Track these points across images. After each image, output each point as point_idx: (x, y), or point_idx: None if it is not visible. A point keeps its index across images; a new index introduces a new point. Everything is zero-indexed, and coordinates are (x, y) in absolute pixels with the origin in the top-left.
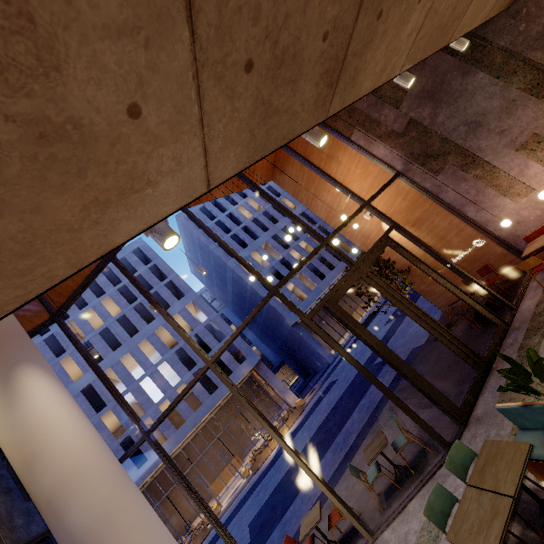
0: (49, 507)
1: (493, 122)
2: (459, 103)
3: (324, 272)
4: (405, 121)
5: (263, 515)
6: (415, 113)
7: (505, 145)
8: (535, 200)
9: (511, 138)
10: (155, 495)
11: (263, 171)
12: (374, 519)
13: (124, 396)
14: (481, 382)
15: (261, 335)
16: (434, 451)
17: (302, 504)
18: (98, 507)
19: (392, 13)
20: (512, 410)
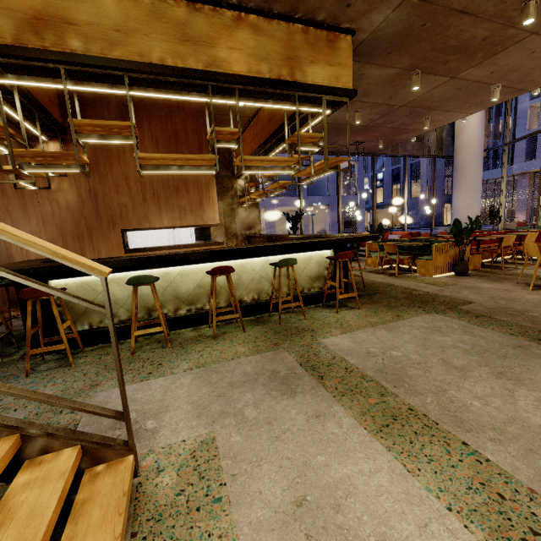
0: (455, 151)
1: None
2: None
3: None
4: None
5: None
6: None
7: None
8: None
9: None
10: None
11: None
12: None
13: None
14: None
15: None
16: None
17: None
18: (465, 160)
19: None
20: None
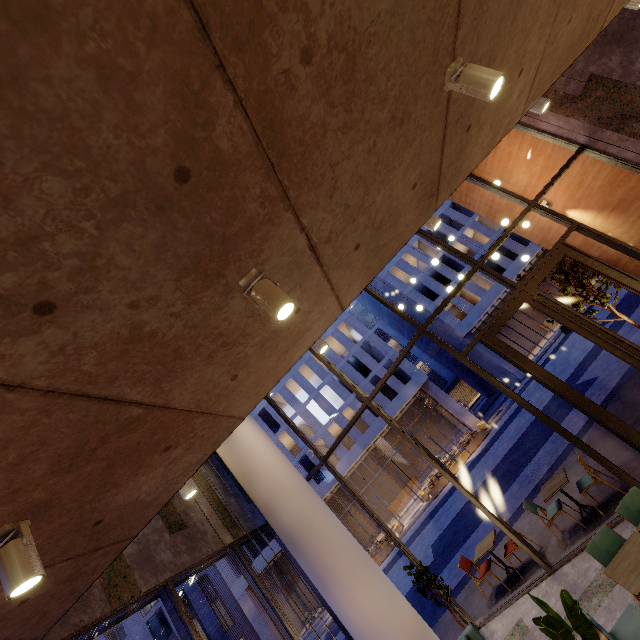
0: (267, 509)
1: None
2: None
3: (502, 264)
4: (583, 79)
5: (445, 538)
6: (596, 66)
7: None
8: None
9: None
10: (336, 509)
11: None
12: (555, 554)
13: (294, 419)
14: None
15: (426, 349)
16: None
17: (484, 532)
18: (298, 512)
19: (484, 113)
20: None
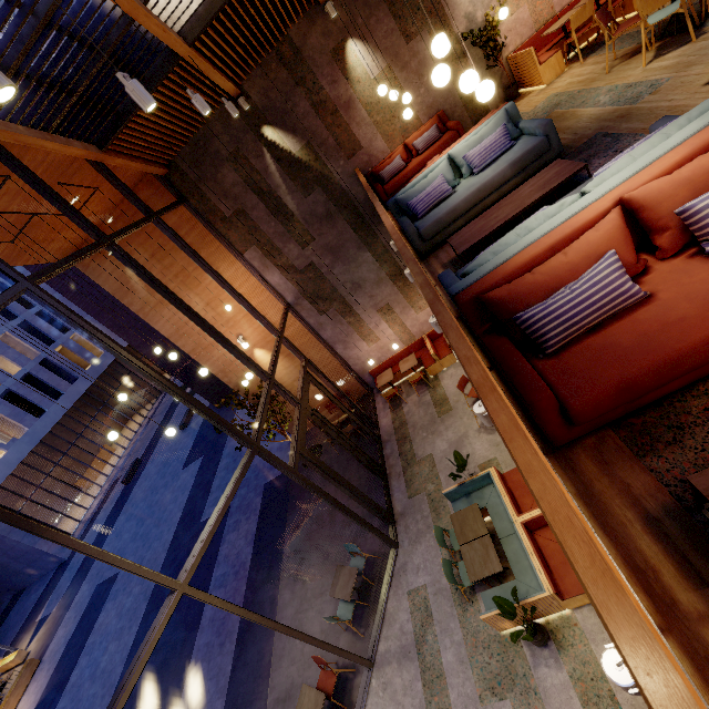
0: None
1: (368, 288)
2: (351, 266)
3: (41, 403)
4: (307, 261)
5: None
6: (317, 259)
7: (371, 306)
8: (380, 346)
9: (376, 302)
10: None
11: (65, 244)
12: (359, 650)
13: None
14: (387, 487)
15: None
16: (381, 556)
17: None
18: None
19: None
20: (453, 491)
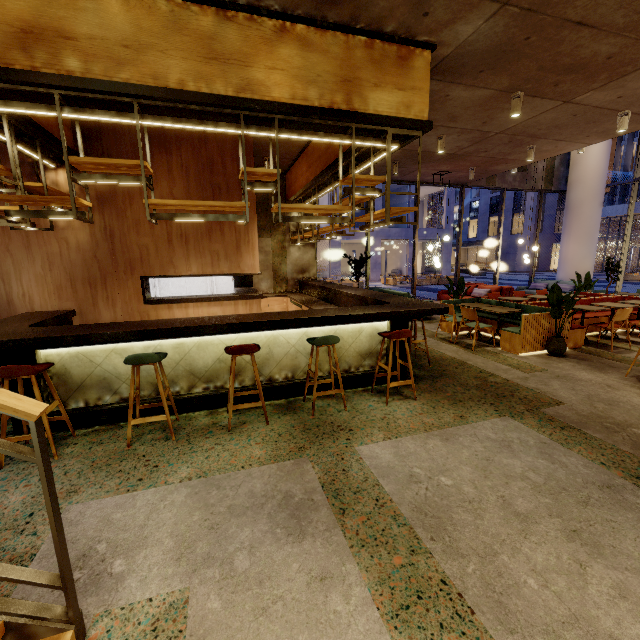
0: (569, 186)
1: None
2: None
3: None
4: None
5: None
6: None
7: None
8: None
9: None
10: None
11: None
12: None
13: None
14: None
15: None
16: None
17: None
18: (580, 198)
19: None
20: None
